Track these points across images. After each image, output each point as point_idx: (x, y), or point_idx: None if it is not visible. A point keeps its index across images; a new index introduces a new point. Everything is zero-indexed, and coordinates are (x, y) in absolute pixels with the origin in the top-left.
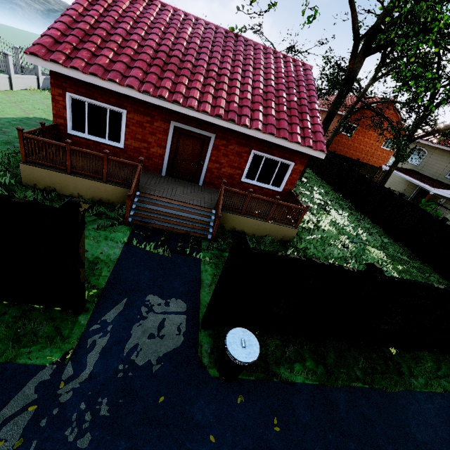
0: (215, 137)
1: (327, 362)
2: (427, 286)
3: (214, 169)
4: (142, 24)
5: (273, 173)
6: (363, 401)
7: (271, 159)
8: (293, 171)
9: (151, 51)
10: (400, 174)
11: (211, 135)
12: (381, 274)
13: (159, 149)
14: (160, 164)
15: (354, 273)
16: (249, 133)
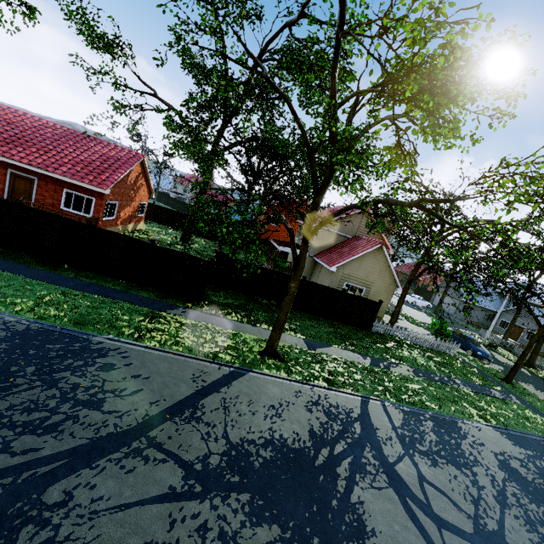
0: (39, 180)
1: (5, 255)
2: (54, 214)
3: (41, 200)
4: (12, 125)
5: (83, 205)
6: (4, 262)
7: (79, 196)
8: (96, 204)
9: (7, 136)
10: (273, 242)
11: (35, 178)
12: (18, 201)
13: (2, 185)
14: (3, 194)
15: (10, 203)
16: (52, 176)
